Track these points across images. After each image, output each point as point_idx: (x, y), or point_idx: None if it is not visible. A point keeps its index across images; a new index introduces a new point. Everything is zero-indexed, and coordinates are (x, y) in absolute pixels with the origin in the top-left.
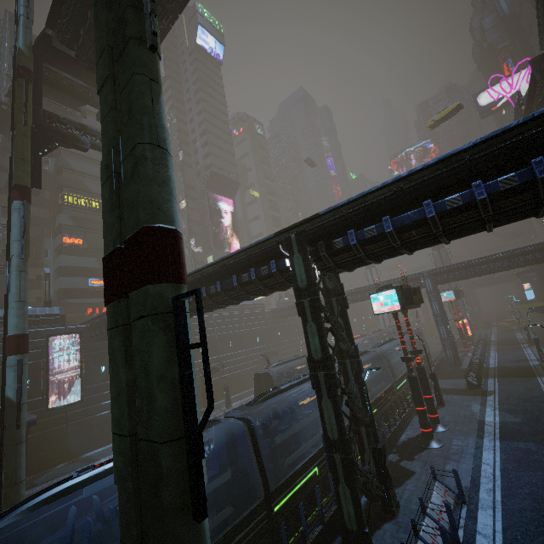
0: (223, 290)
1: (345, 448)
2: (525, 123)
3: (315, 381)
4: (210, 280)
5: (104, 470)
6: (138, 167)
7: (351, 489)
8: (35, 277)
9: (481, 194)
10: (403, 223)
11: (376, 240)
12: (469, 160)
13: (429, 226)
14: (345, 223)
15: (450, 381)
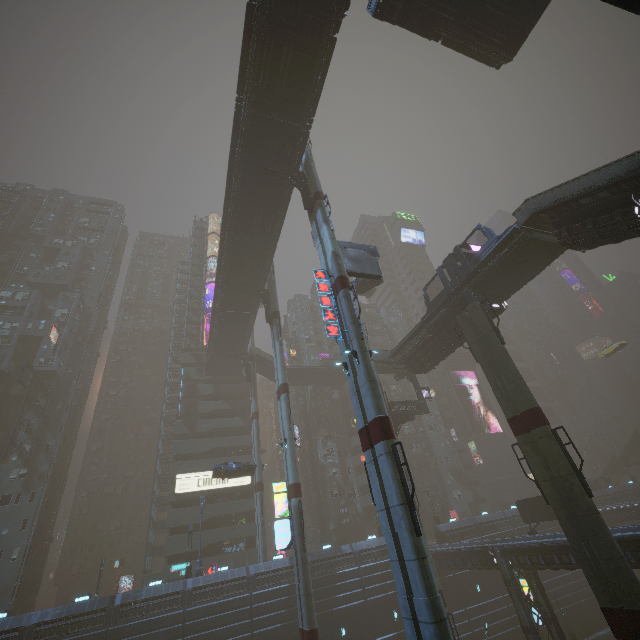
0: None
1: None
2: None
3: None
4: None
5: None
6: (622, 573)
7: None
8: (347, 495)
9: None
10: None
11: None
12: None
13: None
14: None
15: None
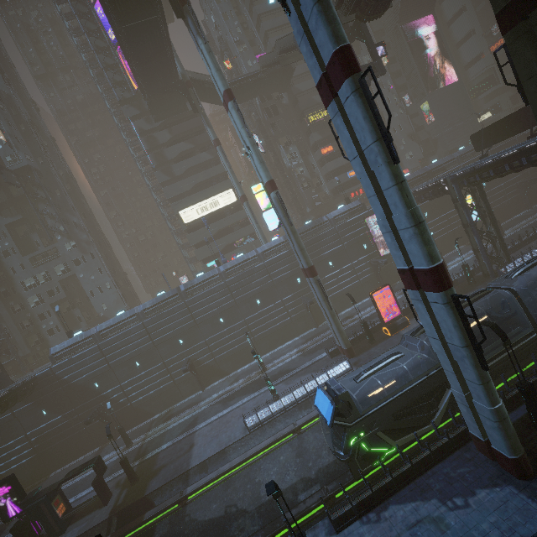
0: None
1: None
2: None
3: None
4: (531, 151)
5: (536, 262)
6: None
7: None
8: (315, 185)
9: None
10: None
11: None
12: None
13: None
14: None
15: None
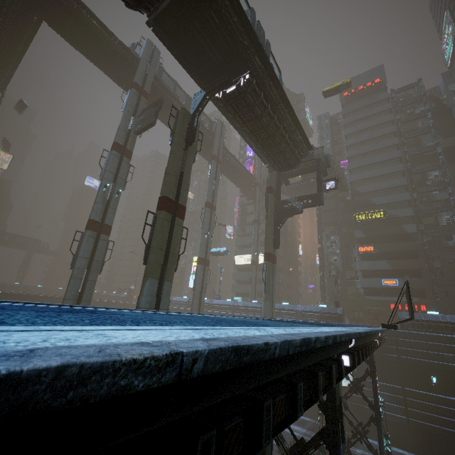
0: None
1: None
2: (71, 306)
3: None
4: None
5: None
6: None
7: None
8: (349, 277)
9: None
10: None
11: None
12: None
13: None
14: None
15: None
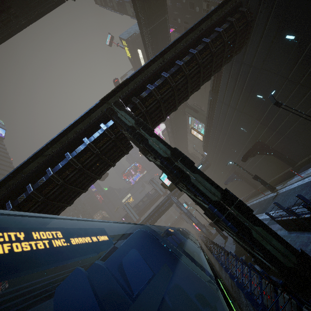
0: (55, 174)
1: (231, 195)
2: (193, 30)
3: (177, 170)
4: (37, 173)
5: None
6: None
7: (261, 225)
8: None
9: (194, 51)
10: (172, 72)
11: (163, 86)
12: (183, 45)
13: (183, 71)
14: (143, 83)
15: (216, 237)
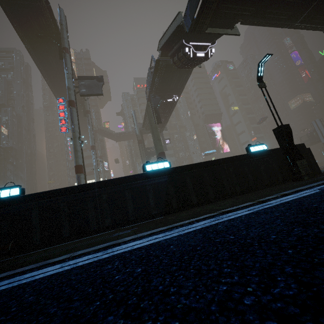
0: None
1: None
2: None
3: None
4: None
5: None
6: None
7: None
8: None
9: None
10: None
11: None
12: None
13: None
14: None
15: None
